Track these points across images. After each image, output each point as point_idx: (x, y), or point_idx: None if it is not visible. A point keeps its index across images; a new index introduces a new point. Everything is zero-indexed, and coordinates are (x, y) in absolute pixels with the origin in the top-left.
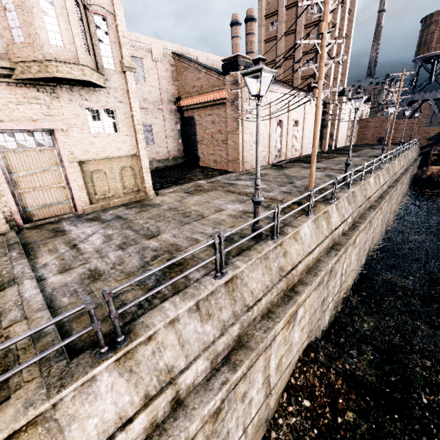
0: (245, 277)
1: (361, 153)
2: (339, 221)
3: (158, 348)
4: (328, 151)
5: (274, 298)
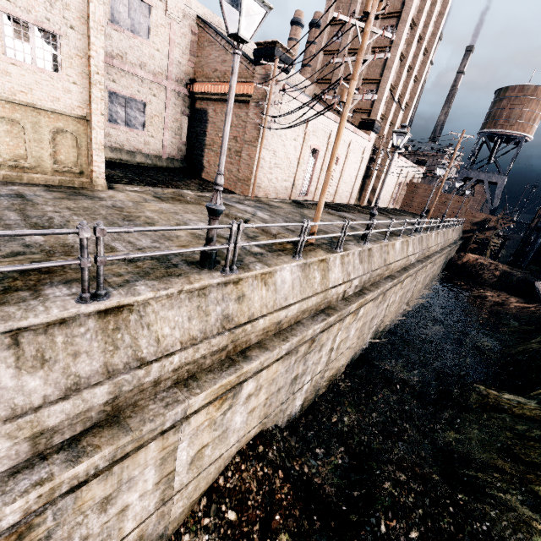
0: (149, 313)
1: (401, 218)
2: (341, 278)
3: None
4: (366, 207)
5: (206, 358)
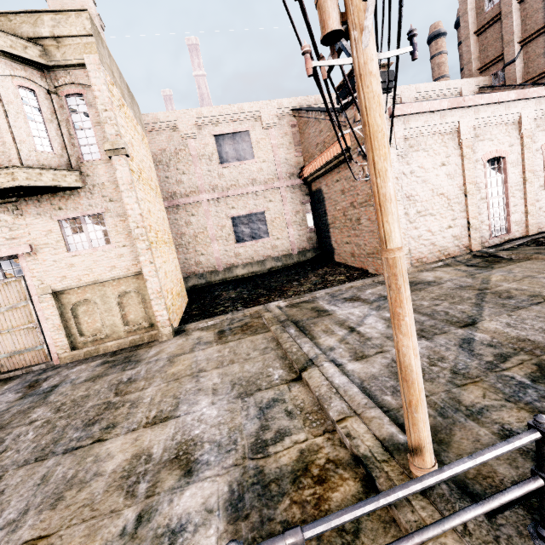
0: None
1: None
2: None
3: None
4: None
5: None
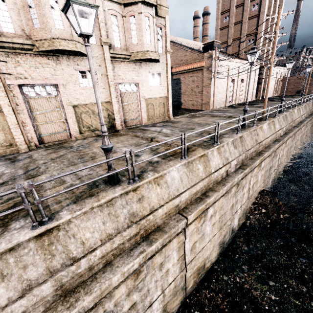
0: (245, 138)
1: (286, 100)
2: (279, 128)
3: (225, 150)
4: (262, 99)
5: (253, 153)
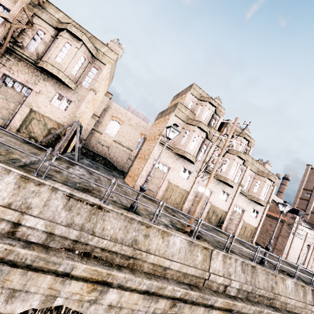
0: None
1: None
2: None
3: None
4: None
5: None
